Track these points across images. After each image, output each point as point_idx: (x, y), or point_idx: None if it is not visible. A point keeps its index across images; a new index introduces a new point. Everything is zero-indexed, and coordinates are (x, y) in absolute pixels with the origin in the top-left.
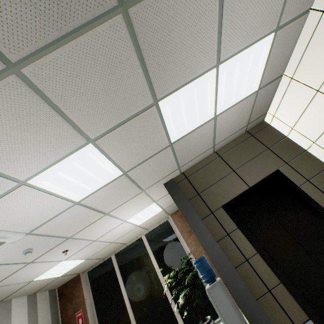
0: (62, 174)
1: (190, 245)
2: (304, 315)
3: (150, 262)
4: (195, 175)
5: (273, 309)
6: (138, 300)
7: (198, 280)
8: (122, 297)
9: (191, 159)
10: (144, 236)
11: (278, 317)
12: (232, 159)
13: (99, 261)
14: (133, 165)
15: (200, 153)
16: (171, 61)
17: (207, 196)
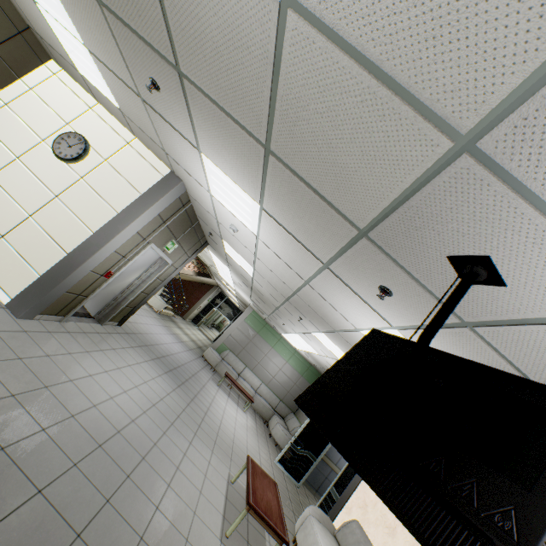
0: None
1: None
2: None
3: None
4: None
5: None
6: None
7: None
8: None
9: None
10: None
11: None
12: None
13: None
14: None
15: None
16: (74, 3)
17: None
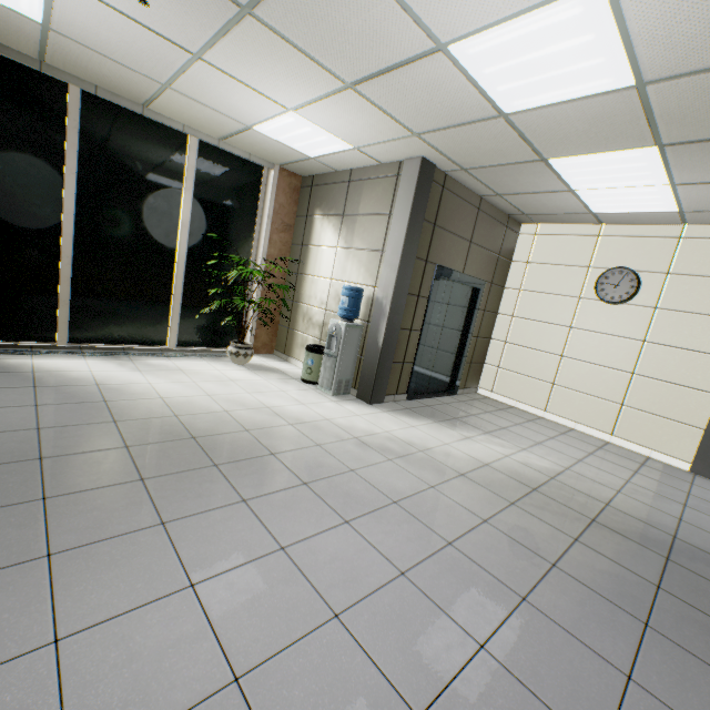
0: (577, 40)
1: (272, 243)
2: (406, 390)
3: (175, 200)
4: (450, 199)
5: (395, 376)
6: (102, 239)
7: (284, 300)
8: (54, 202)
9: (481, 179)
10: (197, 142)
11: (393, 382)
12: (480, 228)
13: (21, 55)
14: (522, 125)
15: (490, 185)
16: None
17: (438, 239)
